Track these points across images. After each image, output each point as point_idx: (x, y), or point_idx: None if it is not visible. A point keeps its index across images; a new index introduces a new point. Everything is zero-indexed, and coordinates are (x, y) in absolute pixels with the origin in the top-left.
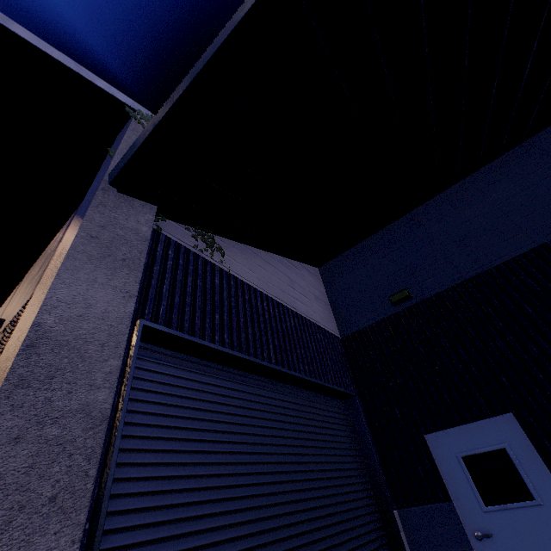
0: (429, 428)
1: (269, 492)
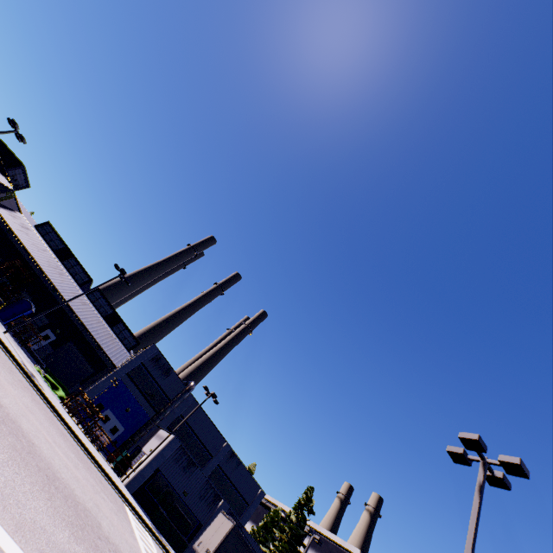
0: None
1: None
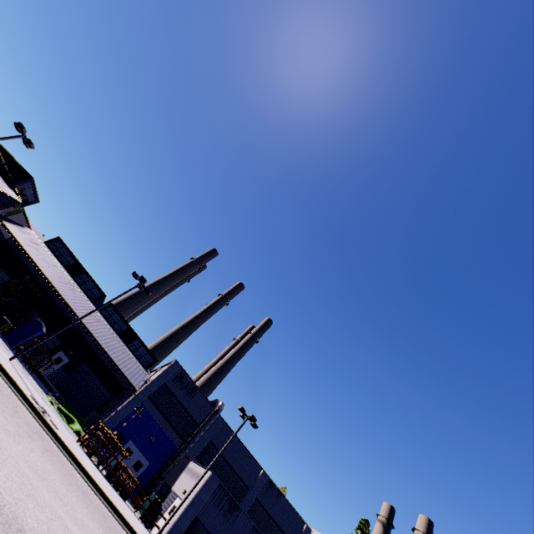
0: None
1: None
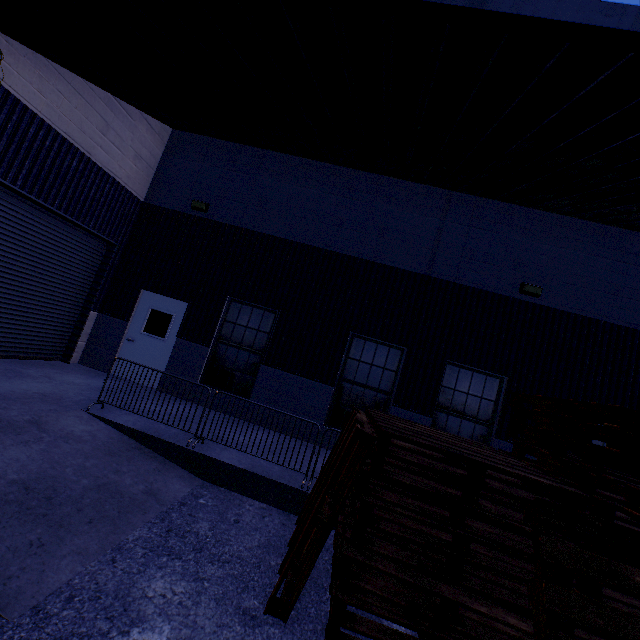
0: (147, 288)
1: None
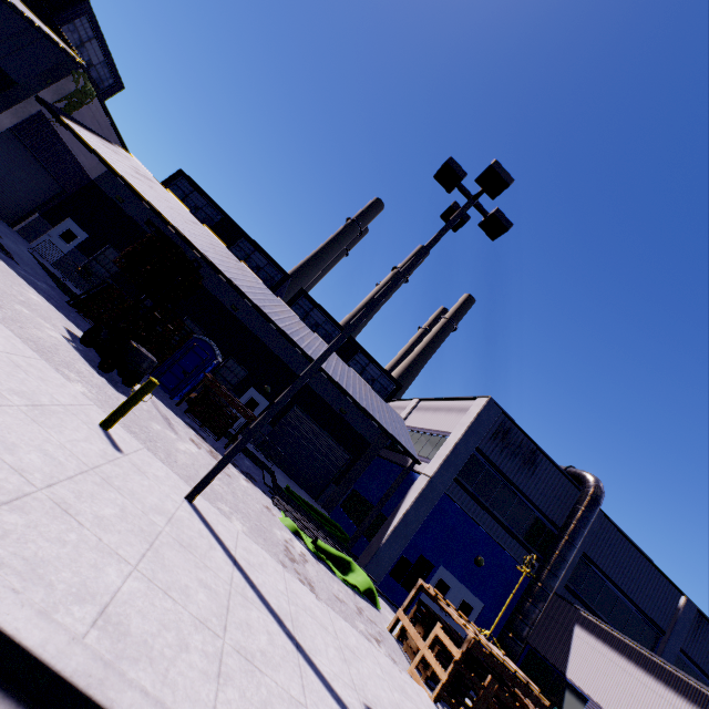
0: (73, 219)
1: (6, 172)
